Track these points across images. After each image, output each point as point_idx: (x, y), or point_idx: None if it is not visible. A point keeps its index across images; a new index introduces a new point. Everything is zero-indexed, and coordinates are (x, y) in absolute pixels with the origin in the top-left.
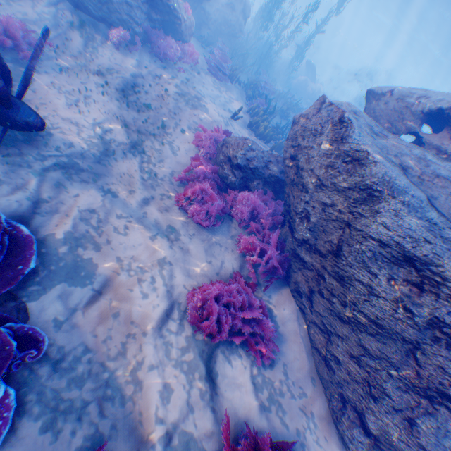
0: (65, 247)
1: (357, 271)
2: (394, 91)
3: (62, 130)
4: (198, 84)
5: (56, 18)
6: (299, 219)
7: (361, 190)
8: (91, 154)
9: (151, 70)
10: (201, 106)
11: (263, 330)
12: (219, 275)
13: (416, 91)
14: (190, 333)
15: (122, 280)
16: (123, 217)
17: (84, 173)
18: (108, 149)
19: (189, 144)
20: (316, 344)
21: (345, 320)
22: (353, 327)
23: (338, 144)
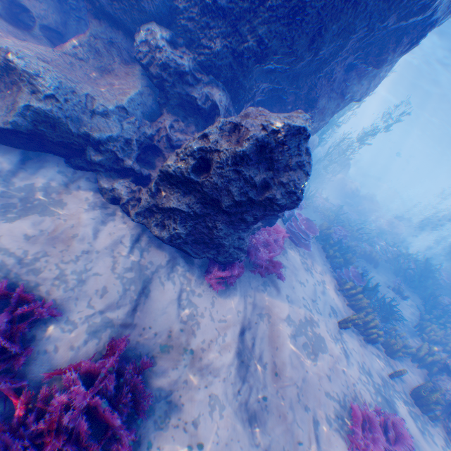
0: None
1: None
2: None
3: None
4: (295, 282)
5: (141, 269)
6: None
7: None
8: None
9: (255, 302)
10: (316, 336)
11: None
12: None
13: None
14: None
15: None
16: None
17: None
18: None
19: None
20: None
21: None
22: None
23: None
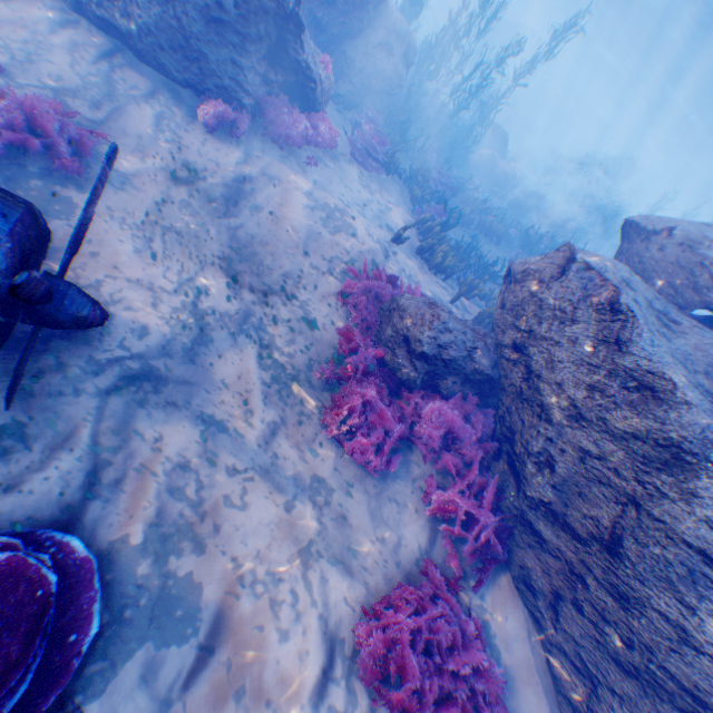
0: (146, 560)
1: (657, 594)
2: (675, 230)
3: (128, 303)
4: (339, 184)
5: (111, 82)
6: (535, 465)
7: (660, 446)
8: (178, 345)
9: (266, 166)
10: (347, 225)
11: (483, 680)
12: (400, 565)
13: None
14: (365, 706)
15: (244, 608)
16: (238, 469)
17: (169, 386)
18: (206, 329)
19: (333, 301)
20: (564, 689)
21: (628, 670)
22: (645, 687)
23: (610, 349)
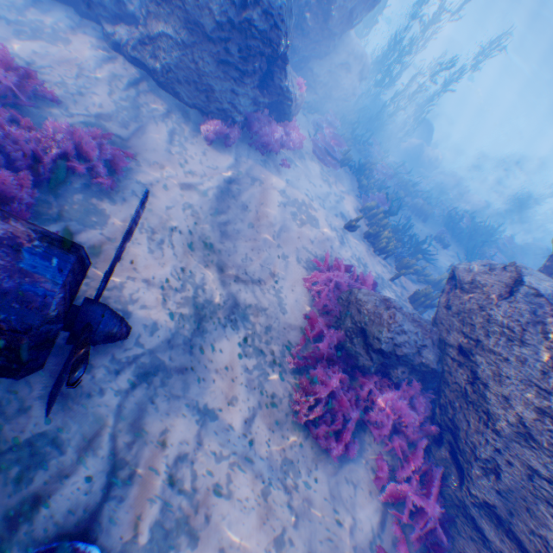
0: None
1: None
2: None
3: (143, 302)
4: (304, 180)
5: (137, 106)
6: (481, 468)
7: None
8: (180, 338)
9: (250, 169)
10: (311, 217)
11: None
12: (356, 549)
13: None
14: None
15: None
16: (225, 457)
17: (172, 377)
18: (201, 320)
19: (300, 287)
20: None
21: None
22: None
23: None
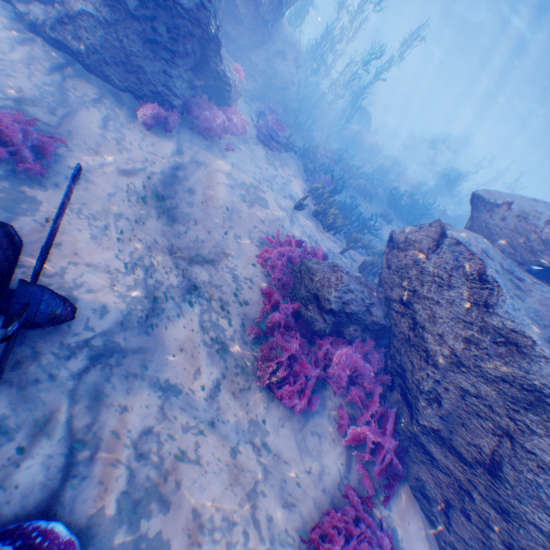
0: (121, 528)
1: (531, 510)
2: (512, 204)
3: (89, 287)
4: (251, 164)
5: (64, 91)
6: (426, 400)
7: (526, 390)
8: (134, 320)
9: (194, 154)
10: (260, 198)
11: None
12: (325, 491)
13: (542, 209)
14: None
15: None
16: (191, 426)
17: (129, 358)
18: (156, 302)
19: (255, 264)
20: None
21: None
22: None
23: (481, 311)
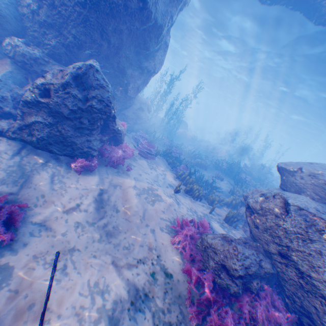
0: None
1: None
2: (301, 168)
3: None
4: (142, 173)
5: (22, 166)
6: None
7: None
8: None
9: (110, 180)
10: (155, 194)
11: None
12: None
13: (320, 169)
14: None
15: None
16: None
17: None
18: (117, 325)
19: (170, 248)
20: None
21: None
22: None
23: None
